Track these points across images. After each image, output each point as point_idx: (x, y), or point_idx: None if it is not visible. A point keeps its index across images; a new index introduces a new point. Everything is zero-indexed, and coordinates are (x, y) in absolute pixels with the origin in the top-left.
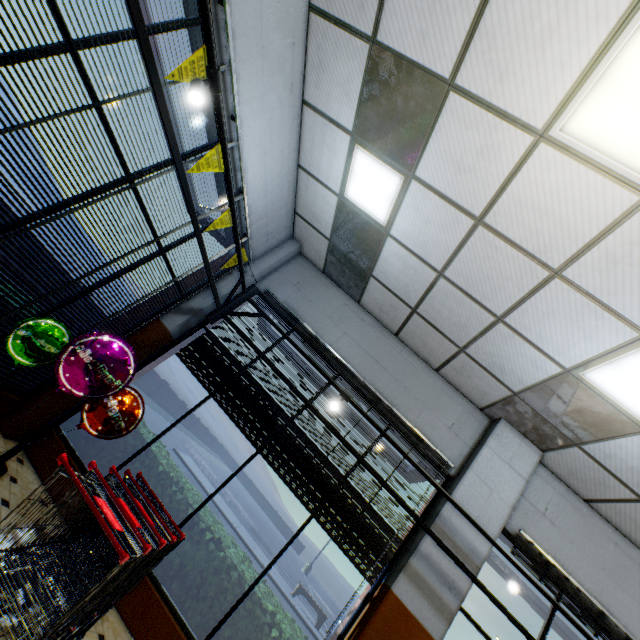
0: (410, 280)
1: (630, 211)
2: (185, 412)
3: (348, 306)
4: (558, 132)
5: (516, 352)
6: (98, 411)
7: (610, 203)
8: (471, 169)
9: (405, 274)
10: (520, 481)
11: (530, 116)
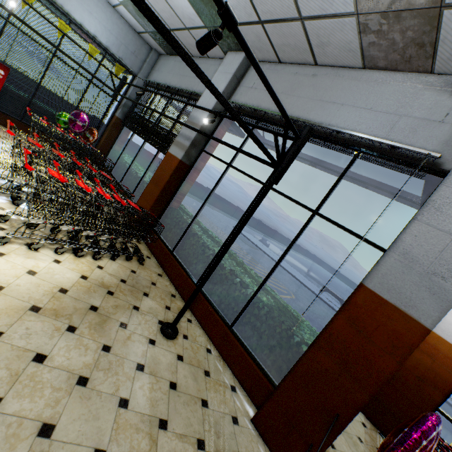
0: None
1: None
2: (263, 226)
3: (176, 61)
4: None
5: (176, 1)
6: (85, 136)
7: None
8: None
9: None
10: (230, 76)
11: None
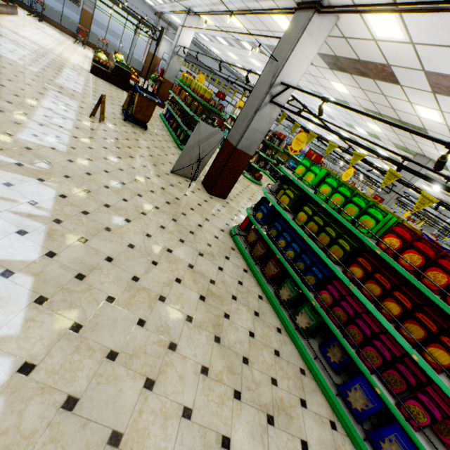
0: None
1: None
2: None
3: None
4: None
5: None
6: None
7: None
8: None
9: None
10: None
11: None
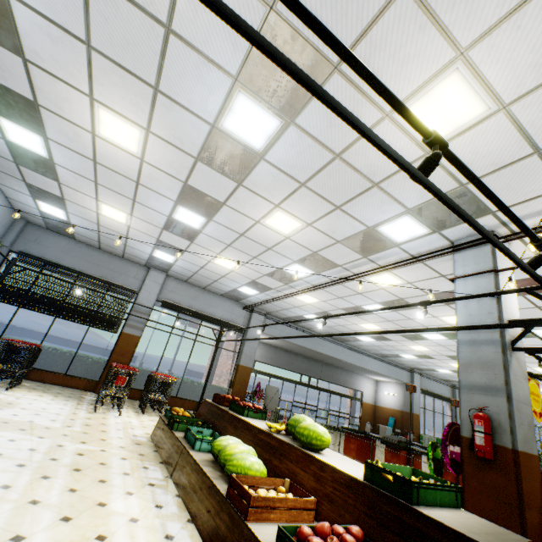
0: (91, 235)
1: (129, 228)
2: None
3: (71, 243)
4: (101, 213)
5: (137, 252)
6: None
7: (124, 226)
8: (86, 214)
9: (87, 233)
10: (160, 285)
11: (92, 209)
